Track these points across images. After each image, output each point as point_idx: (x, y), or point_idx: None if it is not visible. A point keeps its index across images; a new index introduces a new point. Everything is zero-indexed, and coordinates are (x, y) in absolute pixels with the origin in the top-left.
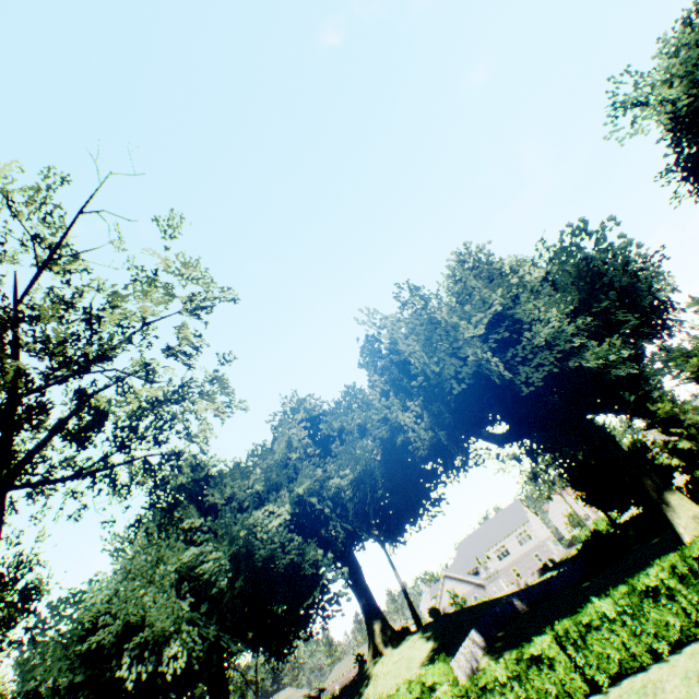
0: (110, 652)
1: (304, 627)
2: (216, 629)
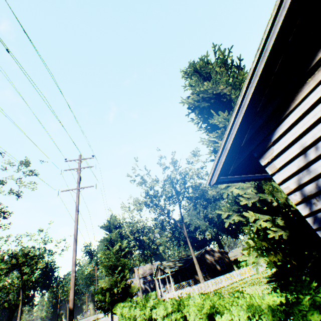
0: (192, 231)
1: (241, 232)
2: (216, 230)
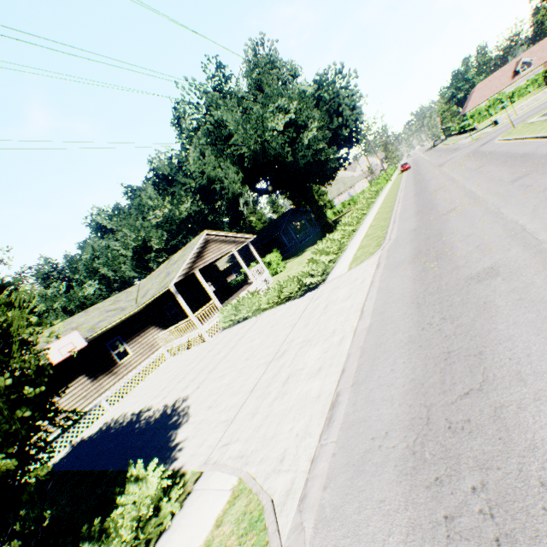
0: None
1: None
2: None
